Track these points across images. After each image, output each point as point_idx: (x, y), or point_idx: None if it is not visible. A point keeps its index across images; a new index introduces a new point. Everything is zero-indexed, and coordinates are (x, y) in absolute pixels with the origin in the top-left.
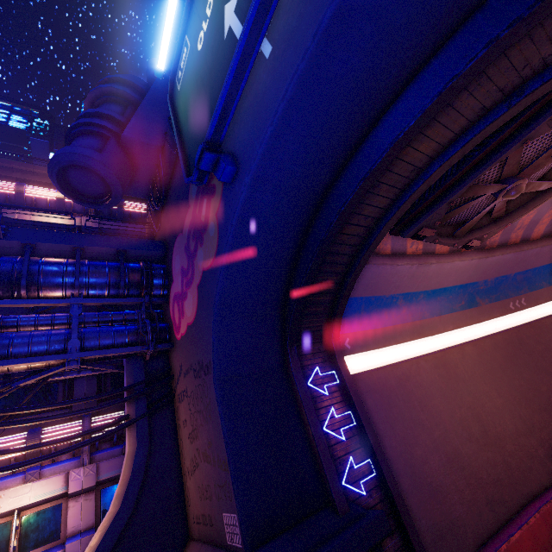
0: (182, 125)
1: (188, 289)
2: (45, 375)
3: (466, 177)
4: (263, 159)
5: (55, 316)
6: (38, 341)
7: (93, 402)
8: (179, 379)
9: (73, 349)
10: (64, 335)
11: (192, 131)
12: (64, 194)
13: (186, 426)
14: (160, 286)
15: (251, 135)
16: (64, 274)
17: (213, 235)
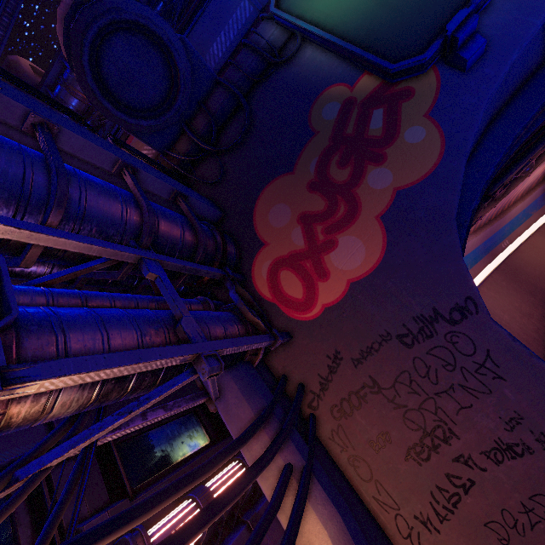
0: (334, 25)
1: (339, 233)
2: (137, 410)
3: (544, 137)
4: (531, 40)
5: (83, 292)
6: (114, 322)
7: (122, 503)
8: (334, 379)
9: (196, 336)
10: (153, 315)
11: (384, 20)
12: (88, 76)
13: (391, 442)
14: (233, 258)
15: (513, 16)
16: (121, 200)
17: (424, 140)
